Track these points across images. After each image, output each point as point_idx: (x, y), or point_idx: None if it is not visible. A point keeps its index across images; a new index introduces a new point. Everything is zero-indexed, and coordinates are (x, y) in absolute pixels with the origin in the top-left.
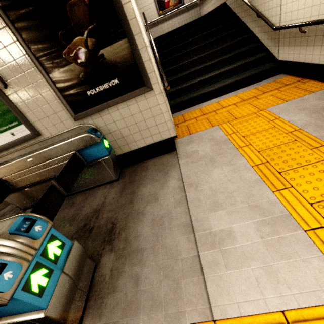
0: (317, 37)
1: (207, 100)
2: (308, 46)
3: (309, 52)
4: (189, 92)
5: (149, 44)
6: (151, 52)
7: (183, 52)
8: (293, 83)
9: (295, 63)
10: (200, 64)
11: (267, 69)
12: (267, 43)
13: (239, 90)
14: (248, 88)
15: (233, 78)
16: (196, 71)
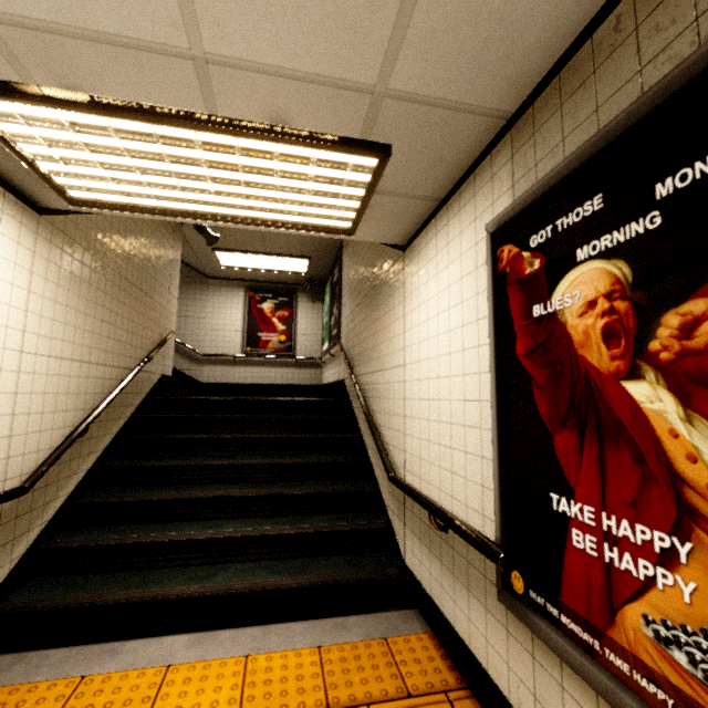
0: (472, 568)
1: (159, 630)
2: (456, 579)
3: (460, 602)
4: (129, 566)
5: (95, 388)
6: (42, 408)
7: (210, 435)
8: (428, 699)
9: (435, 606)
10: (229, 482)
11: (373, 580)
12: (387, 498)
13: (277, 631)
14: (305, 636)
15: (280, 567)
16: (198, 501)
